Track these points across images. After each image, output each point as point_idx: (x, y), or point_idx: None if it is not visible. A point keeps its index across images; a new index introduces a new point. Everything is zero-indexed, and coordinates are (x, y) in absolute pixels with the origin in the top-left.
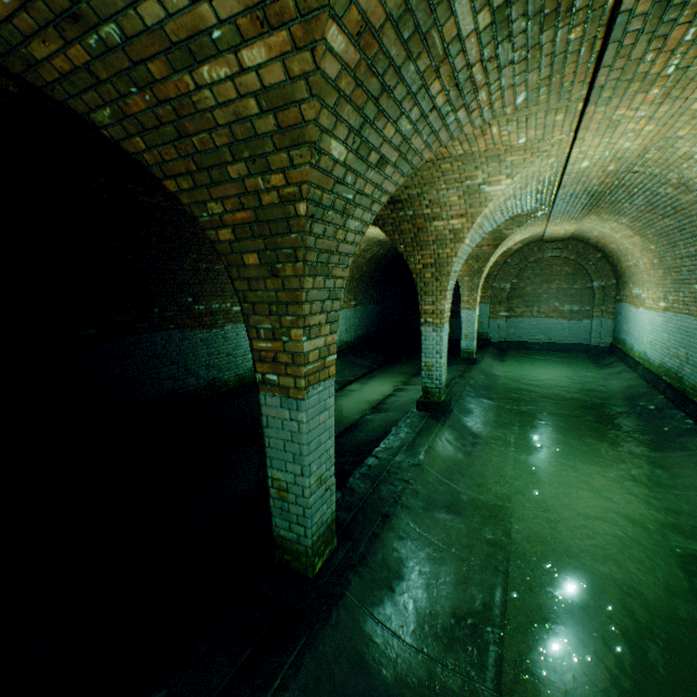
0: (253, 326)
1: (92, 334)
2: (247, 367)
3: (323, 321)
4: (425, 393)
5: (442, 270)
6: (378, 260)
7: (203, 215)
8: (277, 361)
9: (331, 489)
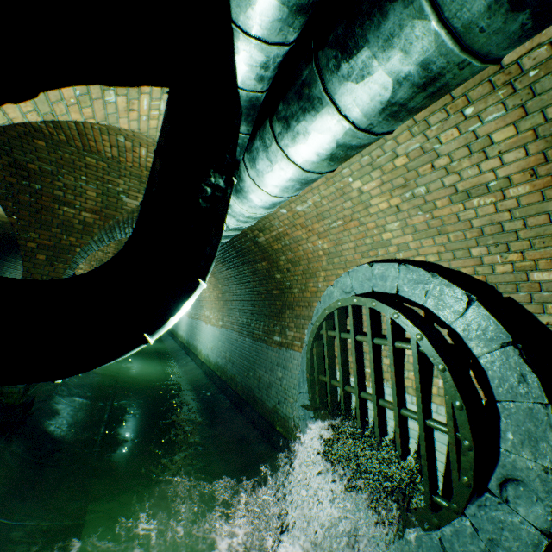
0: None
1: None
2: None
3: None
4: None
5: None
6: None
7: None
8: None
9: None
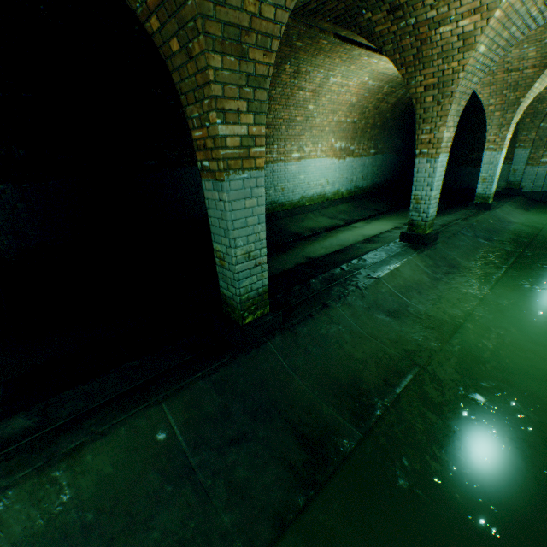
0: (189, 117)
1: (152, 165)
2: (268, 201)
3: (244, 109)
4: (410, 226)
5: (445, 91)
6: (404, 106)
7: (137, 6)
8: (206, 147)
9: (262, 267)
